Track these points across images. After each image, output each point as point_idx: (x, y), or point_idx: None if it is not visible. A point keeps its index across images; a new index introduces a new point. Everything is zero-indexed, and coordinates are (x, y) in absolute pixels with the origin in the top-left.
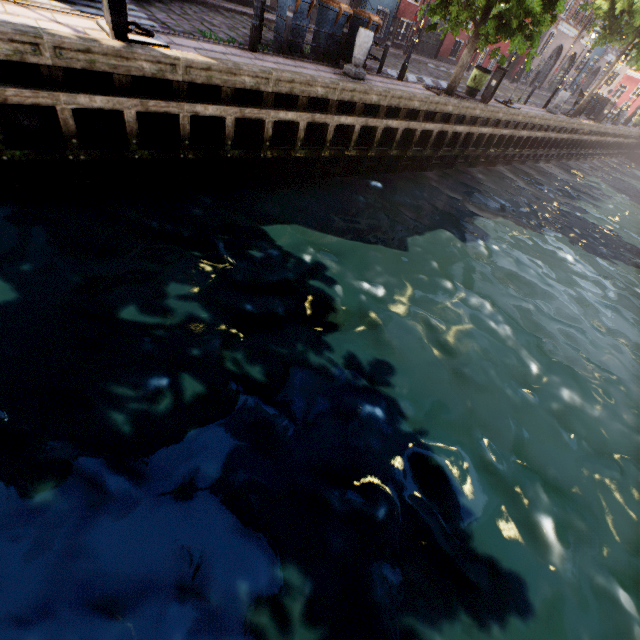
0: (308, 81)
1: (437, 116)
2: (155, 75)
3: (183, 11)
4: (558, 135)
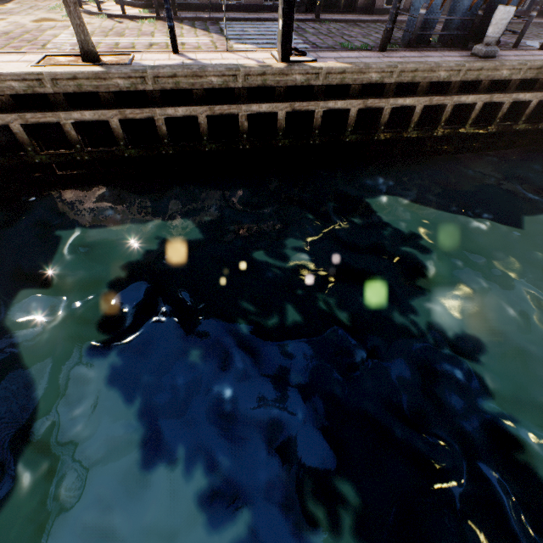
0: (431, 68)
1: None
2: (303, 83)
3: (329, 31)
4: None
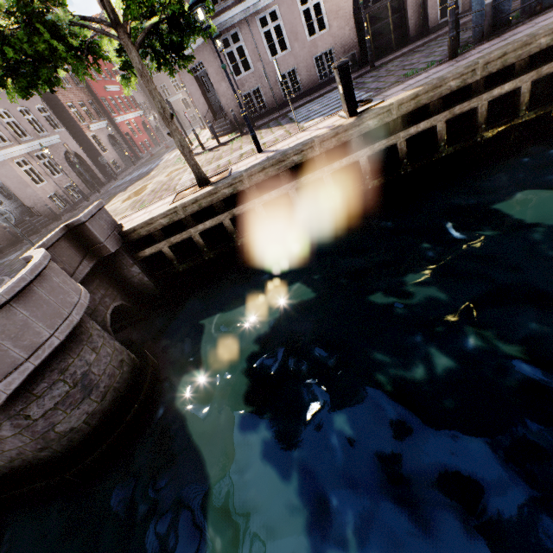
0: (524, 42)
1: None
2: (376, 125)
3: (387, 72)
4: None
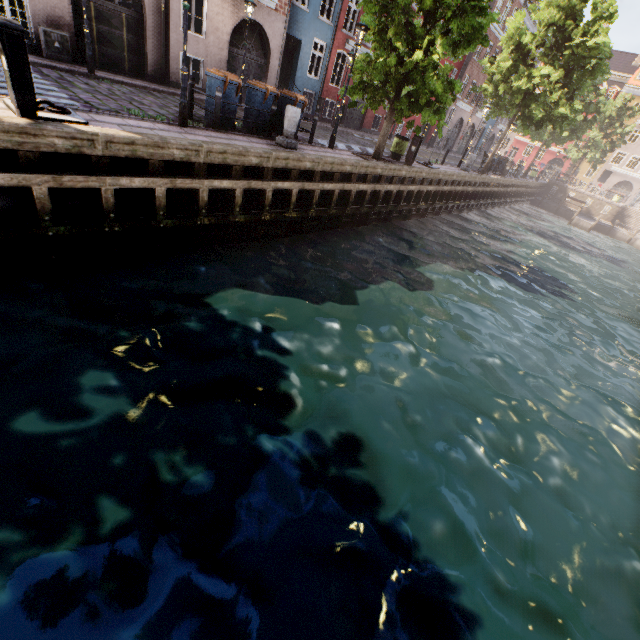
0: (241, 152)
1: (368, 178)
2: (70, 150)
3: (111, 92)
4: (474, 188)
